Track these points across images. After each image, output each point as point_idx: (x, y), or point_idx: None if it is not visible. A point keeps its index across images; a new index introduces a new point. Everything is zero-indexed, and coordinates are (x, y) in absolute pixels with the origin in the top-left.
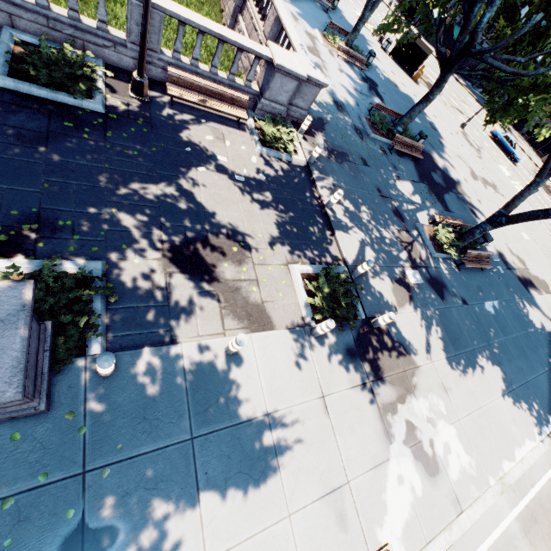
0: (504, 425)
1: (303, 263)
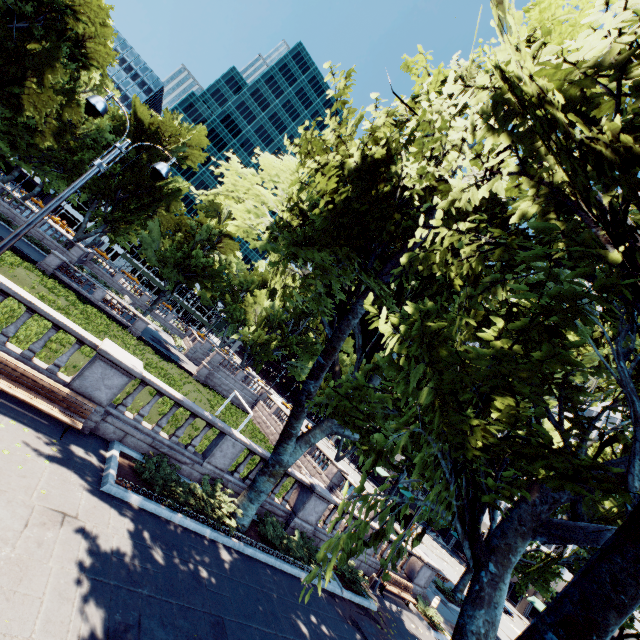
0: None
1: None
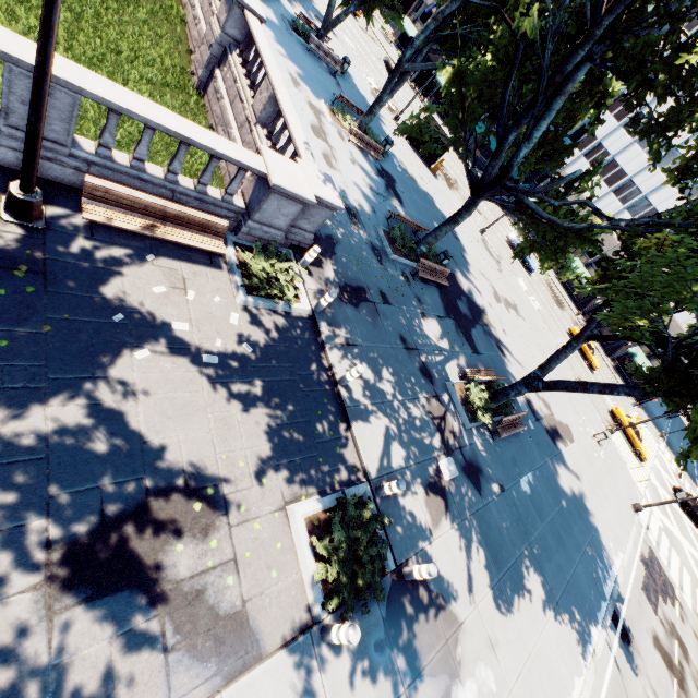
0: (554, 669)
1: (308, 496)
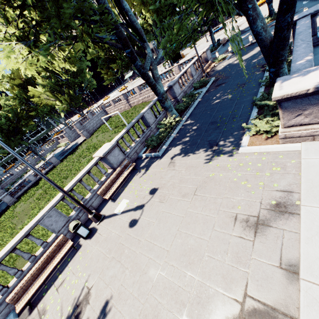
0: None
1: None
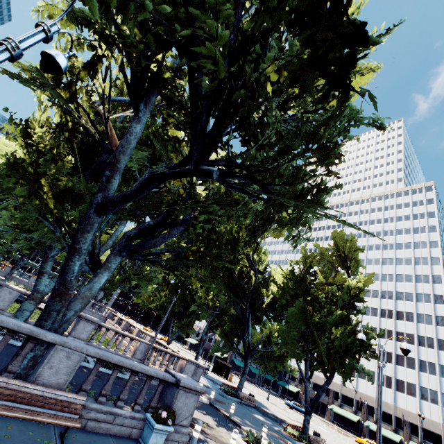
0: None
1: None
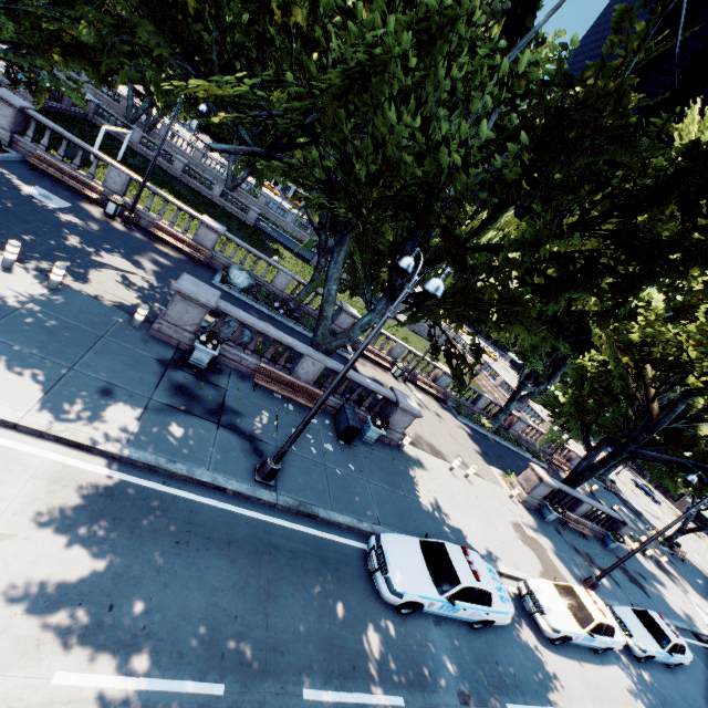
0: None
1: None
